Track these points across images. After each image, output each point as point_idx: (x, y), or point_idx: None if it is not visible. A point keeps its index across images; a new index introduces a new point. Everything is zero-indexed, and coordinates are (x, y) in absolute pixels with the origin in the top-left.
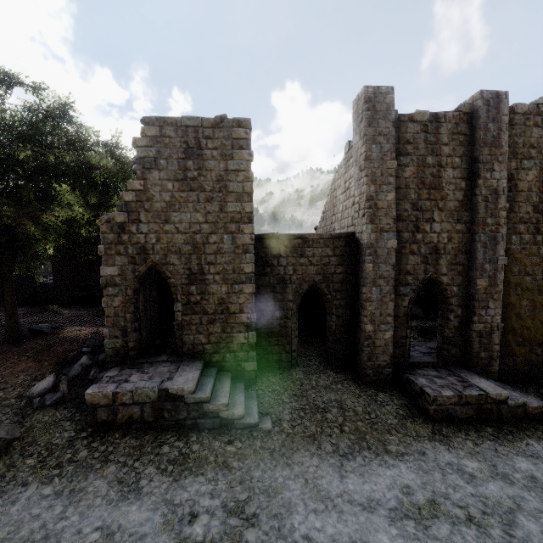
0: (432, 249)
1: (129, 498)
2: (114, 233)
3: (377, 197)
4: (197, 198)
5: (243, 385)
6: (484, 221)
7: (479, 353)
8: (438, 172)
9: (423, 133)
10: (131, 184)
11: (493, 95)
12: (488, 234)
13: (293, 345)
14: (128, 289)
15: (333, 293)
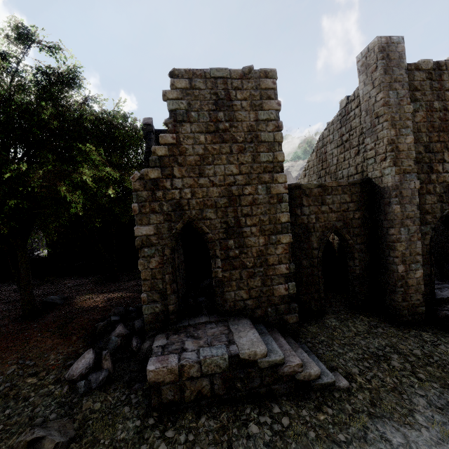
0: (445, 187)
1: None
2: (147, 190)
3: (398, 140)
4: (229, 149)
5: (293, 339)
6: None
7: None
8: (444, 116)
9: (428, 80)
10: (164, 138)
11: None
12: None
13: (322, 293)
14: (165, 248)
15: (353, 238)
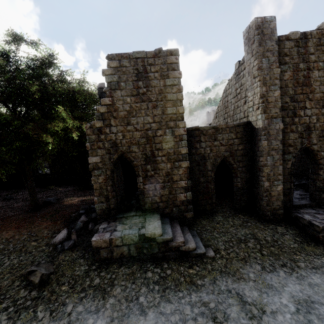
0: (305, 127)
1: (135, 311)
2: (95, 135)
3: (268, 94)
4: (147, 106)
5: (187, 228)
6: None
7: None
8: (307, 74)
9: (296, 47)
10: (104, 101)
11: None
12: None
13: (213, 199)
14: (107, 171)
15: (237, 163)
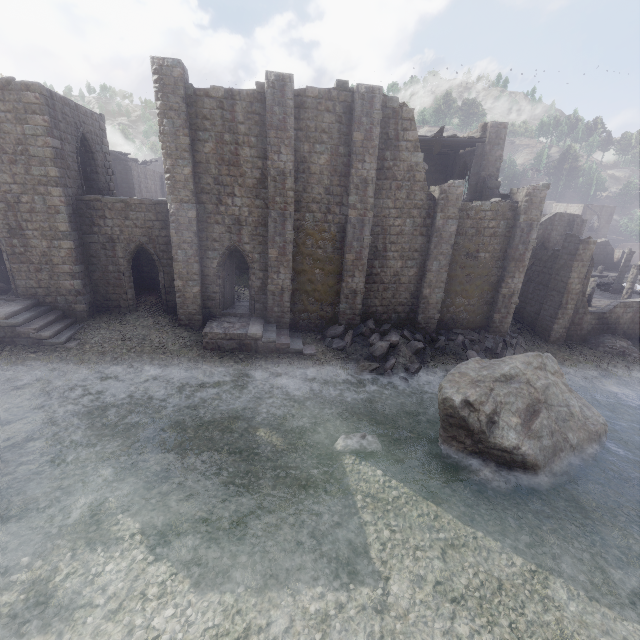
0: (235, 220)
1: None
2: None
3: (175, 170)
4: (1, 159)
5: (70, 321)
6: (274, 199)
7: (273, 308)
8: (236, 150)
9: (220, 110)
10: None
11: (278, 77)
12: (278, 211)
13: (129, 295)
14: None
15: (160, 254)
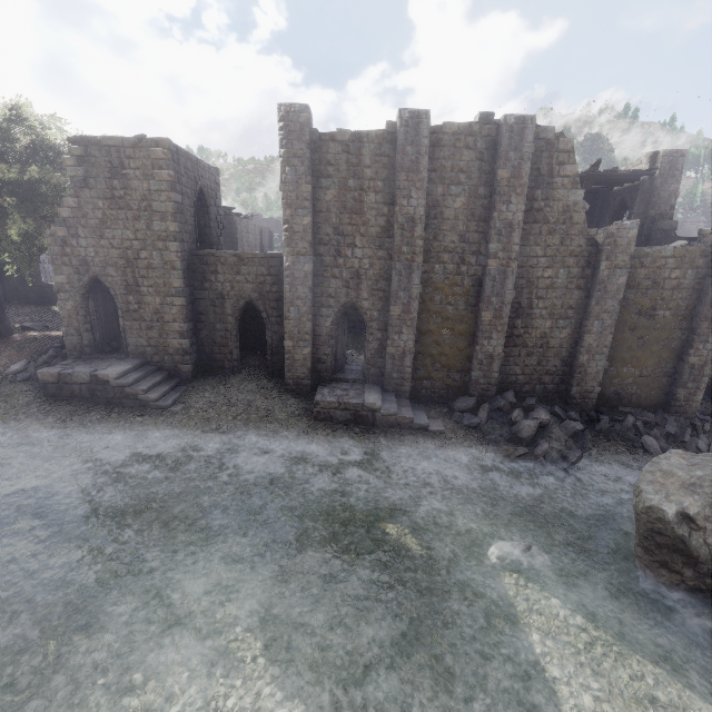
0: (353, 274)
1: (55, 434)
2: (58, 246)
3: (294, 221)
4: (126, 216)
5: (176, 382)
6: (400, 249)
7: (392, 373)
8: (360, 196)
9: (345, 154)
10: (67, 202)
11: (412, 115)
12: (403, 263)
13: (234, 355)
14: (76, 296)
15: (269, 311)
